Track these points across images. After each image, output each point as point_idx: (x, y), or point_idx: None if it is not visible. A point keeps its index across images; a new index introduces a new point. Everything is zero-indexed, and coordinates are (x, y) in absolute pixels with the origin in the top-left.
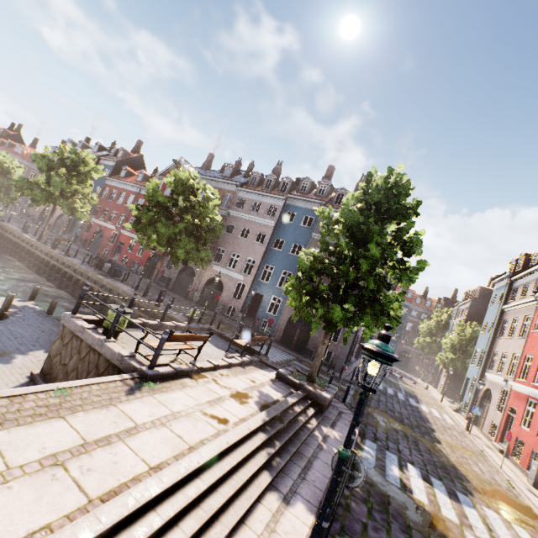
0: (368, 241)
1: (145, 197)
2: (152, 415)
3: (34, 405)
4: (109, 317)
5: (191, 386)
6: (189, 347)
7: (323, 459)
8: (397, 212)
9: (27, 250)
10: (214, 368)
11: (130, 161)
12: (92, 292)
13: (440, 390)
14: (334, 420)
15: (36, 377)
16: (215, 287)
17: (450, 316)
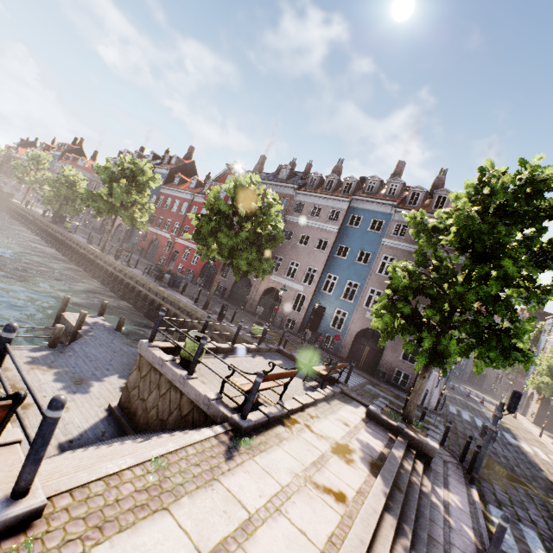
0: (494, 255)
1: (206, 205)
2: (262, 495)
3: (133, 489)
4: (187, 346)
5: (287, 438)
6: (275, 384)
7: (459, 546)
8: (525, 216)
9: (92, 260)
10: (302, 408)
11: (183, 168)
12: (168, 318)
13: (530, 419)
14: (444, 475)
15: (114, 410)
16: (272, 298)
17: (541, 331)
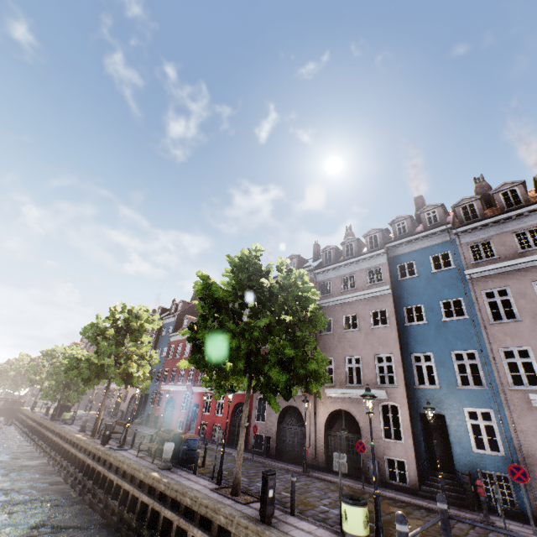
0: None
1: (198, 306)
2: None
3: None
4: None
5: None
6: None
7: None
8: None
9: (74, 456)
10: None
11: (191, 310)
12: None
13: None
14: None
15: None
16: (344, 429)
17: None
